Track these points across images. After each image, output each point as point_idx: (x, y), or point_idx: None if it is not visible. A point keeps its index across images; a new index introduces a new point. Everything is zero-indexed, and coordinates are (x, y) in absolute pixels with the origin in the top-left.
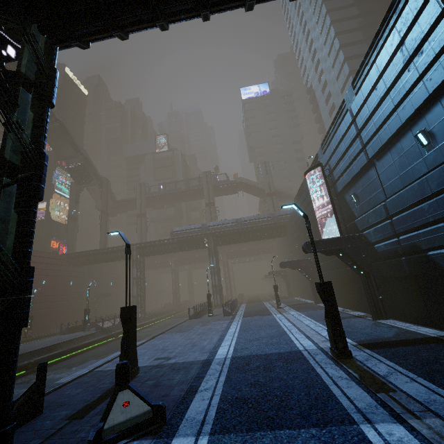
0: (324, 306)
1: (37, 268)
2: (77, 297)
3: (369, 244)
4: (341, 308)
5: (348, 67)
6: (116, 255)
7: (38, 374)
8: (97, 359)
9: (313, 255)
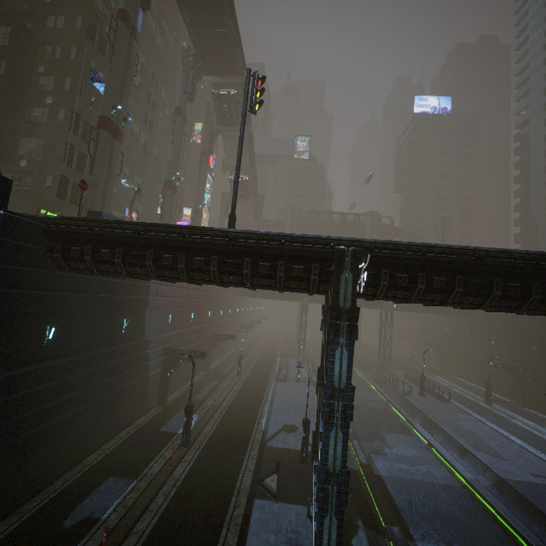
0: (543, 417)
1: (221, 299)
2: (231, 326)
3: None
4: None
5: None
6: (285, 296)
7: None
8: (387, 434)
9: None
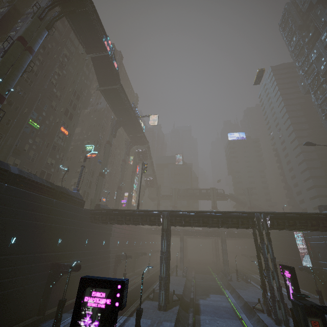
0: None
1: (140, 235)
2: (146, 251)
3: (325, 273)
4: (308, 292)
5: (303, 157)
6: (171, 233)
7: (260, 301)
8: (211, 294)
9: (314, 281)
